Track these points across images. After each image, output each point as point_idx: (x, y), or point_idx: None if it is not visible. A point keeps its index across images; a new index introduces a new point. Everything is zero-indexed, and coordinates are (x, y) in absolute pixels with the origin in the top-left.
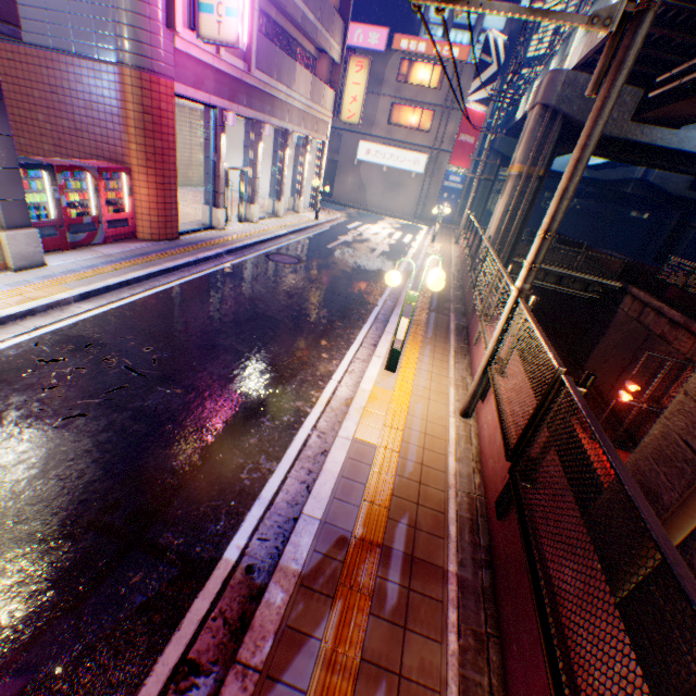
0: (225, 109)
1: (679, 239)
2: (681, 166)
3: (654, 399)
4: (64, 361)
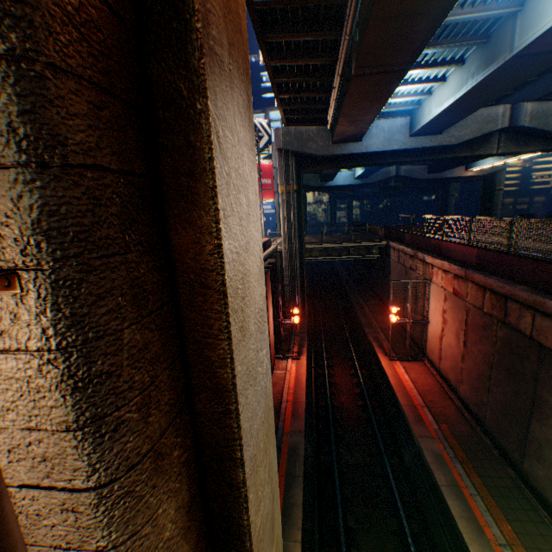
0: None
1: (447, 205)
2: (379, 161)
3: (416, 314)
4: None
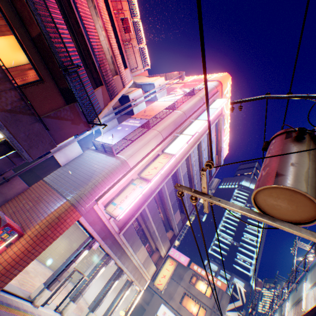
0: (97, 239)
1: None
2: None
3: None
4: None
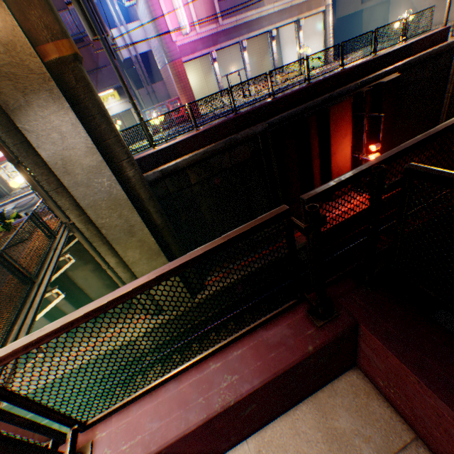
0: (212, 52)
1: None
2: None
3: None
4: None
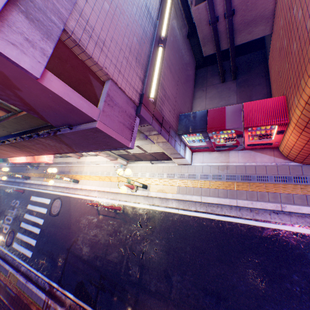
0: None
1: None
2: None
3: None
4: (141, 228)
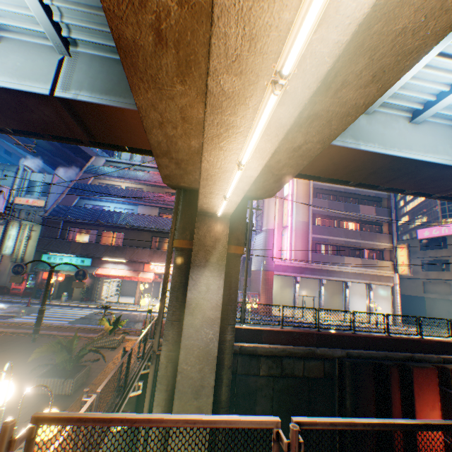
0: (297, 276)
1: None
2: None
3: None
4: None
